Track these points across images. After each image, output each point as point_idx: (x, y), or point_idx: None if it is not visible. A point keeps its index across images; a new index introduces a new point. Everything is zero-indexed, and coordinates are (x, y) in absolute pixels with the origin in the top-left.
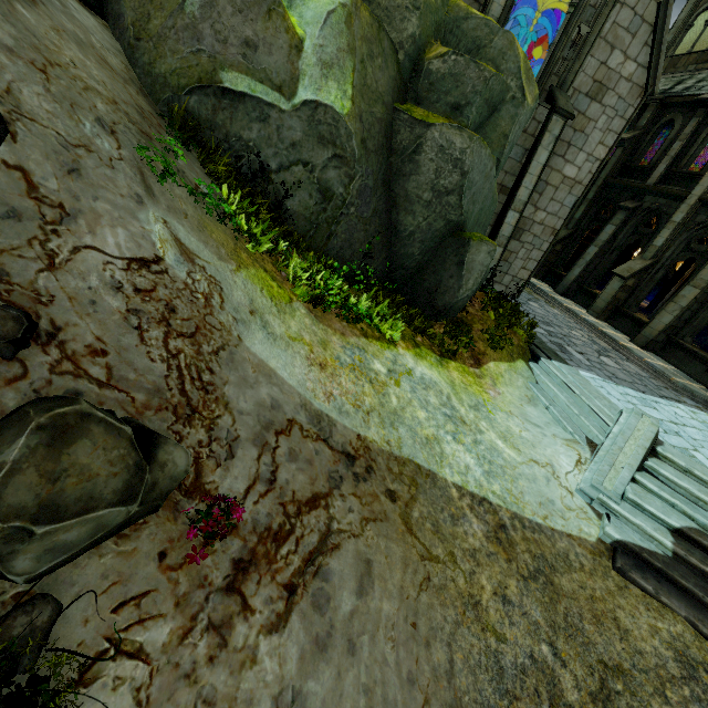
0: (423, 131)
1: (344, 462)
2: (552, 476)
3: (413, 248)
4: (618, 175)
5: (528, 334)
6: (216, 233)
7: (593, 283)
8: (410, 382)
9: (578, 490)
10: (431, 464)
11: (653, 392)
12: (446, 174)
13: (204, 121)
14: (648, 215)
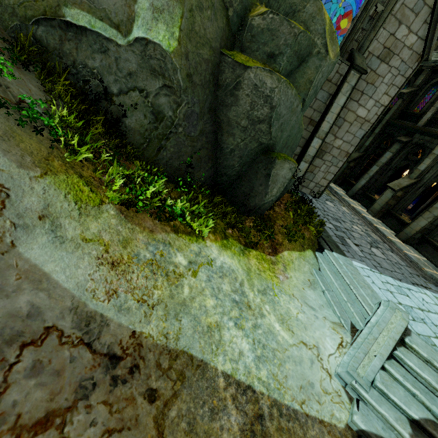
0: (241, 71)
1: (105, 366)
2: (316, 358)
3: (233, 161)
4: (398, 118)
5: (317, 230)
6: (26, 143)
7: (373, 191)
8: (209, 271)
9: (335, 373)
10: (206, 353)
11: (407, 279)
12: (258, 107)
13: (52, 48)
14: (416, 147)
